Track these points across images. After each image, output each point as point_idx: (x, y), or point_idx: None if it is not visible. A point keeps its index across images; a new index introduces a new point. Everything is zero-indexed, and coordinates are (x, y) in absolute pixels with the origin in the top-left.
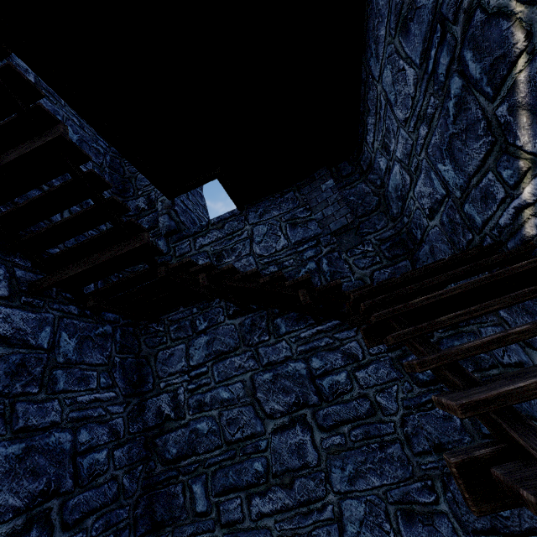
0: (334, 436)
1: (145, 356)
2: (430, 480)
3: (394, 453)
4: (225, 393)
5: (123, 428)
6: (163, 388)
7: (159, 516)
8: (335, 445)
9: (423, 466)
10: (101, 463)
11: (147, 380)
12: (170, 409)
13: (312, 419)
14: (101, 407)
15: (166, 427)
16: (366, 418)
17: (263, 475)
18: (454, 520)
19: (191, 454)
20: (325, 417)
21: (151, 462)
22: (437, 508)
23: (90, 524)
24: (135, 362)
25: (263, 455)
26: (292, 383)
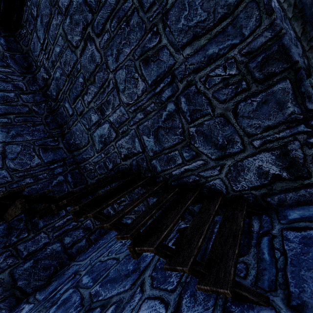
0: (104, 36)
1: (26, 52)
2: (155, 27)
3: (134, 22)
4: (57, 48)
5: (25, 87)
6: (39, 65)
7: (60, 122)
8: (105, 41)
9: (151, 18)
10: (12, 98)
11: (32, 65)
12: (46, 74)
13: (92, 32)
14: (2, 74)
15: (48, 84)
16: (116, 7)
17: (83, 83)
18: (170, 47)
19: (59, 91)
20: (97, 26)
21: (49, 102)
22: (160, 45)
23: (12, 117)
24: (22, 57)
25: (81, 72)
26: (78, 15)
